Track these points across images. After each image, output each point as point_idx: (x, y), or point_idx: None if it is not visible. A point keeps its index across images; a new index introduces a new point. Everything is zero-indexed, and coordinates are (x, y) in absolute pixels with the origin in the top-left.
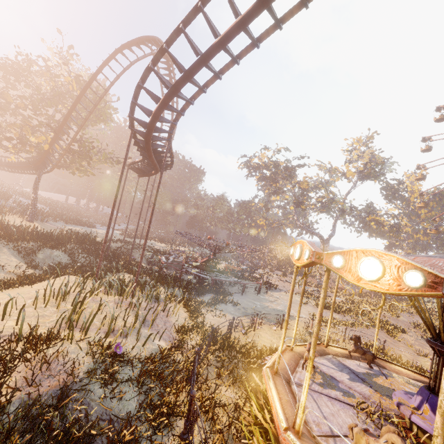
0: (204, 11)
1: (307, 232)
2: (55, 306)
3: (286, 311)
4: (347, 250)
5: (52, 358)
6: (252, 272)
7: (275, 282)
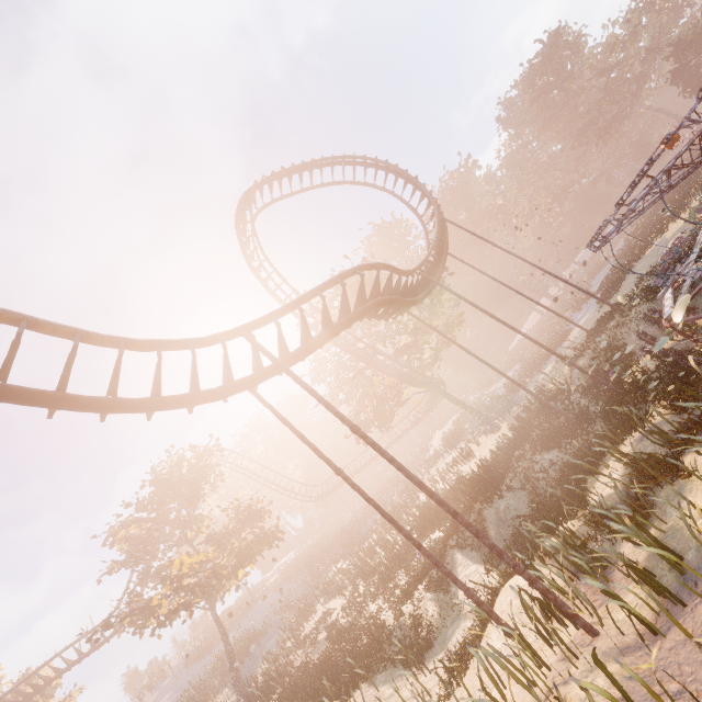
0: None
1: None
2: None
3: None
4: None
5: None
6: None
7: None
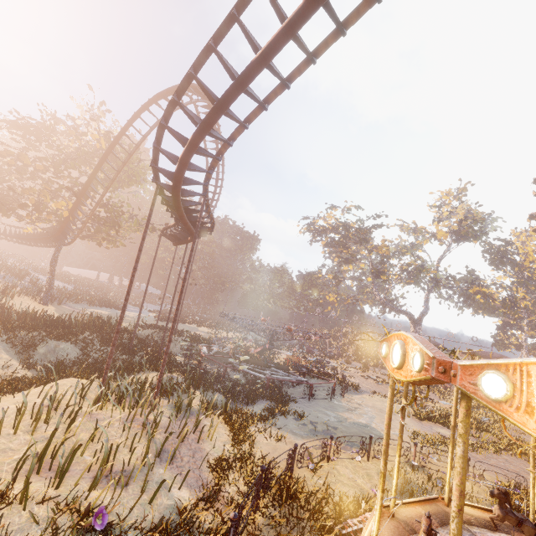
0: (239, 19)
1: (392, 309)
2: (29, 432)
3: (372, 425)
4: (513, 362)
5: None
6: (321, 367)
7: (353, 378)
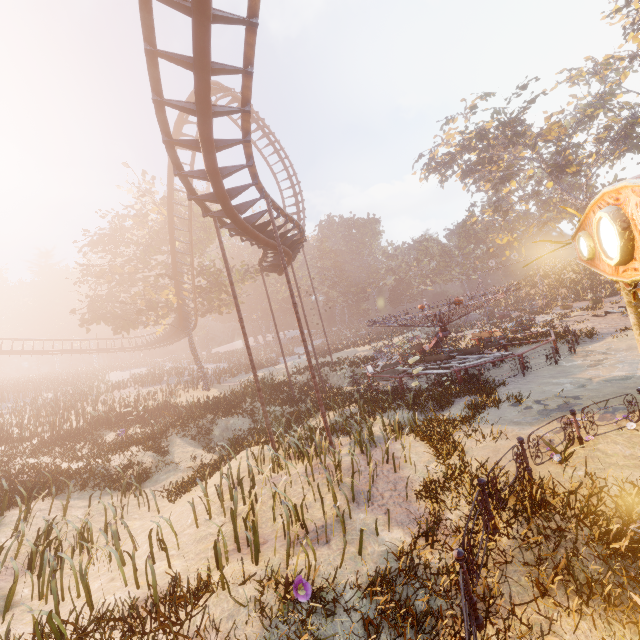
0: None
1: None
2: (222, 513)
3: (638, 374)
4: None
5: (198, 638)
6: (524, 329)
7: (582, 324)
